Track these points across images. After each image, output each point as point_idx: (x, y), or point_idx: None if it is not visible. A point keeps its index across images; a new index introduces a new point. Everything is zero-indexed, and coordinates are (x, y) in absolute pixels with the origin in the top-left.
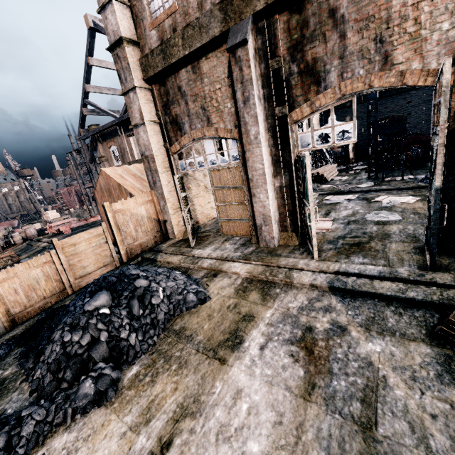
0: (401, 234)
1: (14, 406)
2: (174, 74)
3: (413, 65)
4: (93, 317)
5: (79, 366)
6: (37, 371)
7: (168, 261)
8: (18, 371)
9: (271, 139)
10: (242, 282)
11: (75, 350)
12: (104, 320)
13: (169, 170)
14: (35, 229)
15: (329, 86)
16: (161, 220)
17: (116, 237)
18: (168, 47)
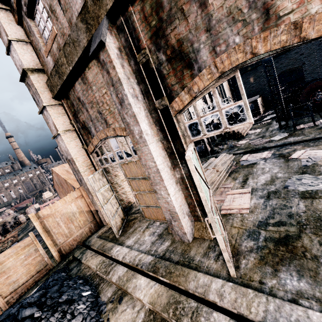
0: None
1: None
2: (72, 88)
3: (311, 8)
4: None
5: None
6: None
7: (88, 265)
8: None
9: (160, 133)
10: (143, 321)
11: None
12: None
13: (91, 166)
14: (35, 208)
15: (203, 66)
16: (93, 210)
17: (46, 242)
18: (59, 67)
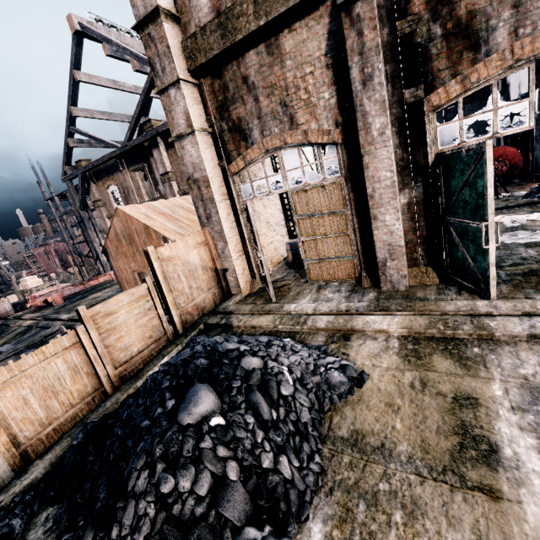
0: None
1: None
2: (237, 59)
3: None
4: (203, 436)
5: None
6: None
7: (252, 325)
8: None
9: (396, 137)
10: (401, 344)
11: (191, 509)
12: (223, 440)
13: (227, 198)
14: (10, 303)
15: (494, 50)
16: (219, 270)
17: (167, 298)
18: (229, 19)
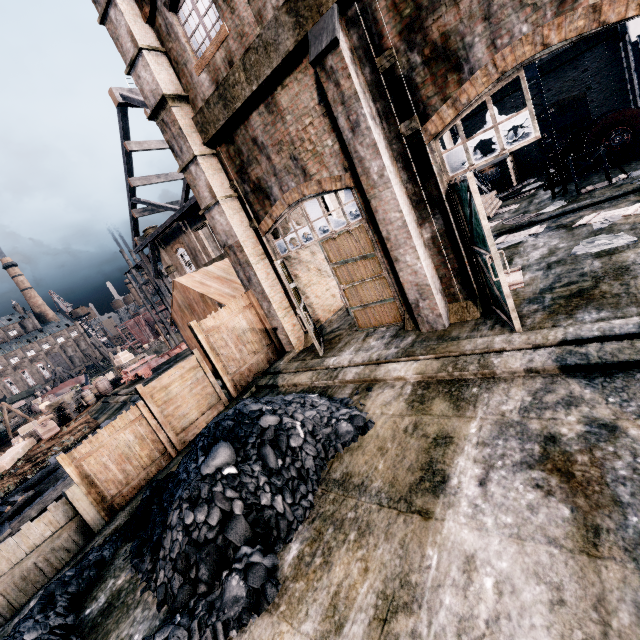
0: None
1: (141, 629)
2: (243, 123)
3: None
4: (217, 482)
5: (216, 557)
6: (159, 573)
7: (294, 383)
8: (134, 577)
9: (404, 172)
10: (413, 390)
11: (204, 534)
12: (232, 485)
13: (264, 257)
14: (108, 380)
15: (476, 67)
16: (269, 329)
17: (216, 366)
18: (227, 90)
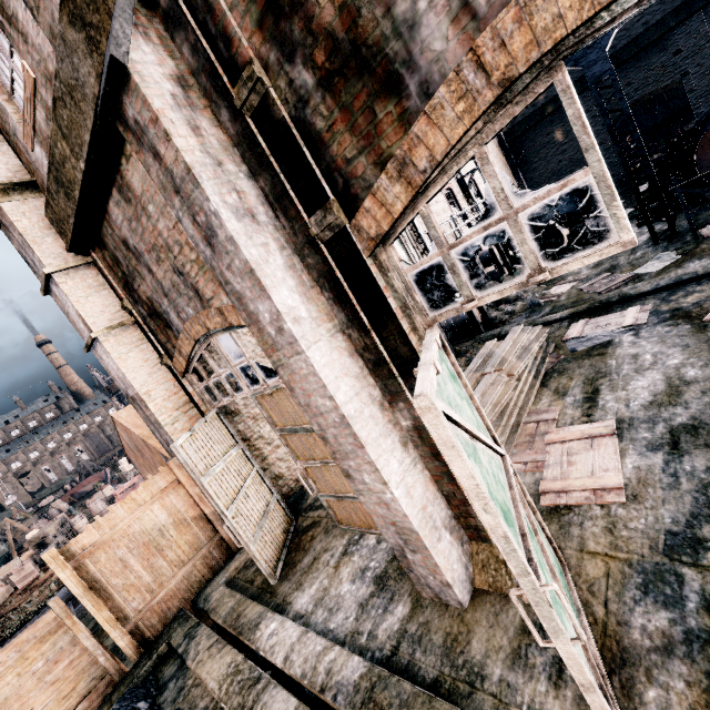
0: None
1: None
2: (104, 218)
3: None
4: None
5: None
6: None
7: (200, 678)
8: None
9: (338, 308)
10: None
11: None
12: None
13: (191, 407)
14: (106, 497)
15: (436, 76)
16: (211, 514)
17: (98, 616)
18: (59, 170)
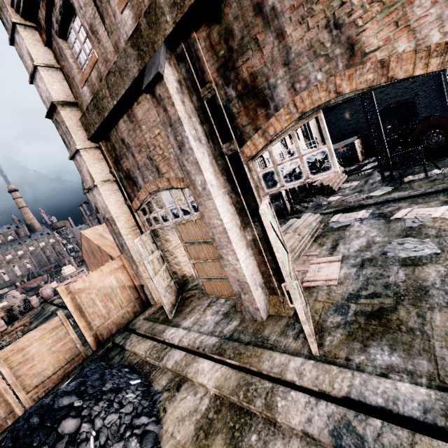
0: (445, 288)
1: None
2: (114, 127)
3: (398, 46)
4: None
5: None
6: None
7: (134, 351)
8: None
9: (228, 184)
10: (207, 408)
11: None
12: None
13: (136, 228)
14: (52, 288)
15: (280, 105)
16: (138, 286)
17: (79, 324)
18: (98, 101)
